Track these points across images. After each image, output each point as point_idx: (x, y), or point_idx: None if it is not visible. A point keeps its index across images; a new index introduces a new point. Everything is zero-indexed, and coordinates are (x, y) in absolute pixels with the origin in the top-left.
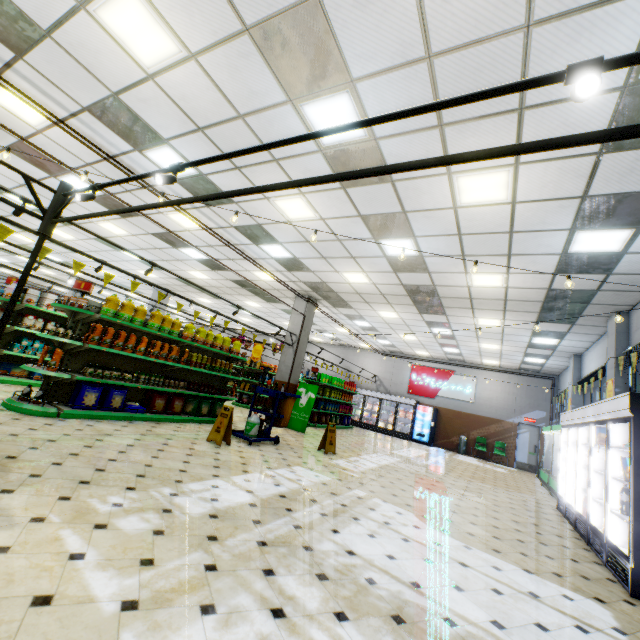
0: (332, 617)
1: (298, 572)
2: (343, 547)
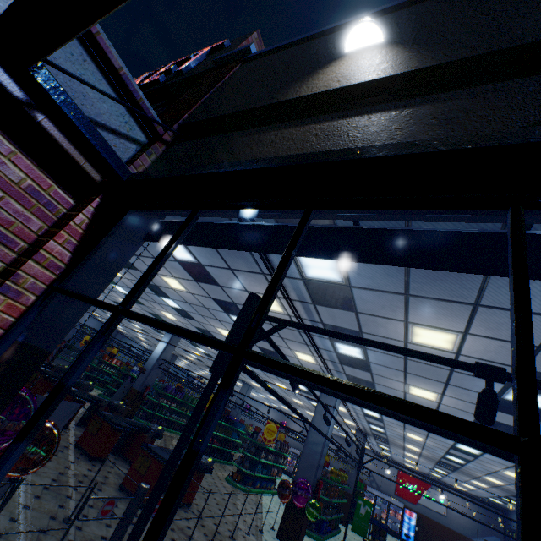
0: None
1: None
2: None
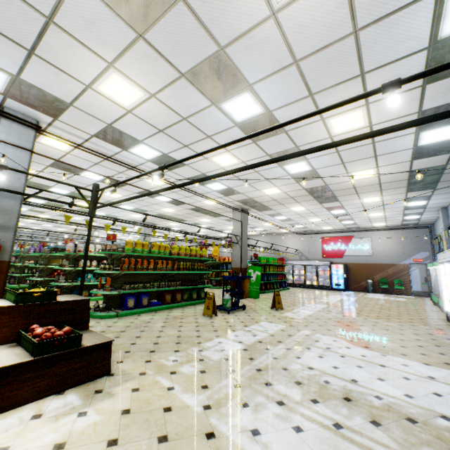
0: (310, 402)
1: (284, 382)
2: (305, 366)
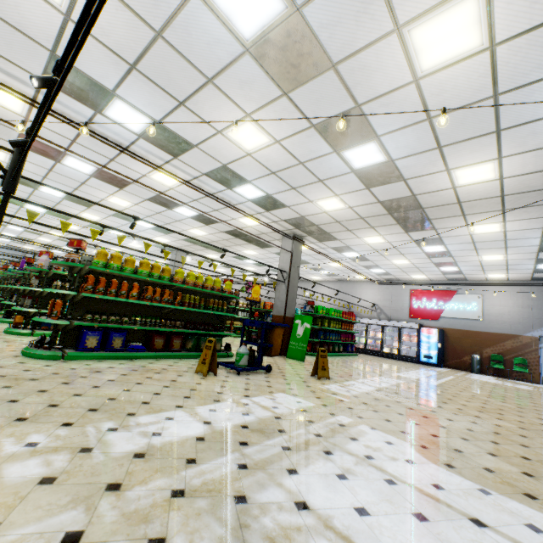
0: None
1: None
2: (293, 496)
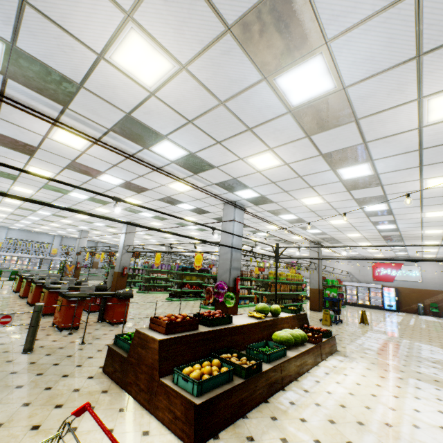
0: None
1: (426, 361)
2: (428, 356)
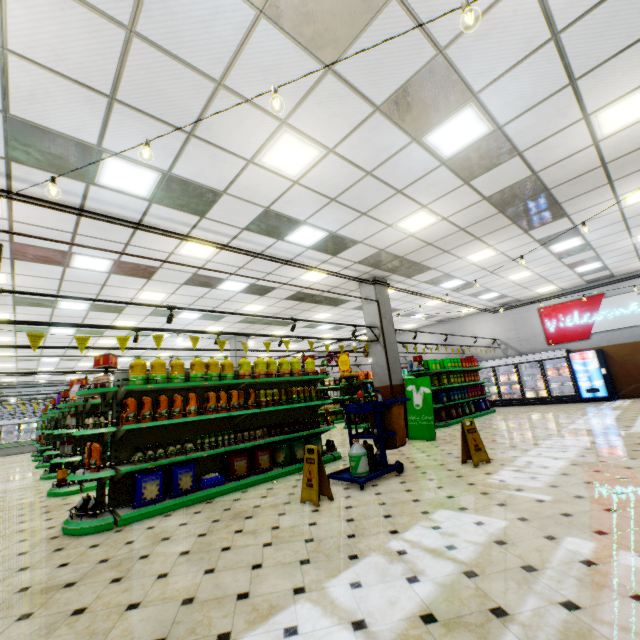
0: None
1: None
2: None
